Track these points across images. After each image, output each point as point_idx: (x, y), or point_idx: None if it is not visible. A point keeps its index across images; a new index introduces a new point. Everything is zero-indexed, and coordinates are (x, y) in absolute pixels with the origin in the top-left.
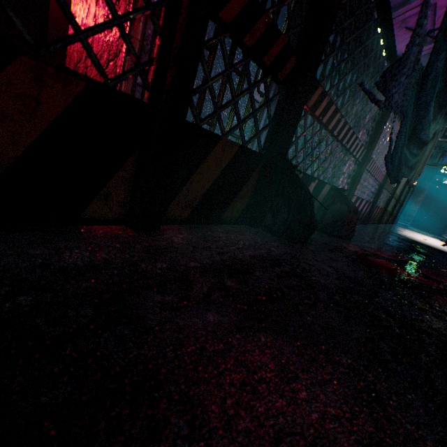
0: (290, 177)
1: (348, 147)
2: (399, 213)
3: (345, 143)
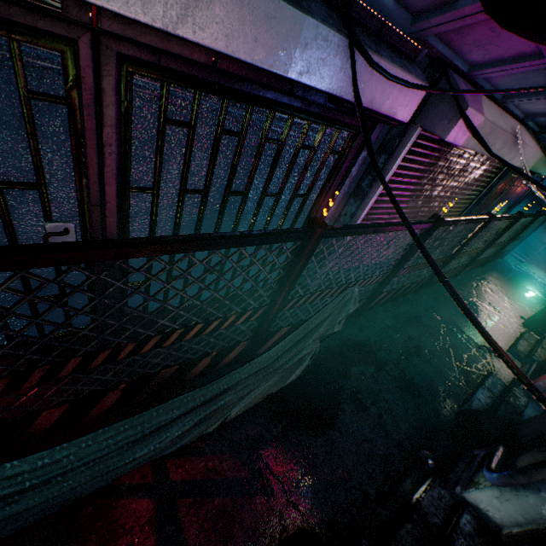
0: None
1: (189, 337)
2: (510, 247)
3: (173, 342)
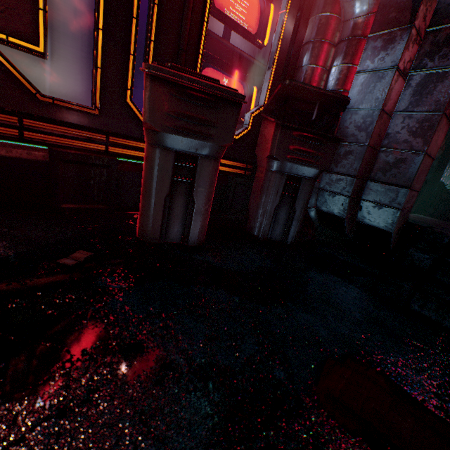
0: (445, 190)
1: None
2: None
3: None
